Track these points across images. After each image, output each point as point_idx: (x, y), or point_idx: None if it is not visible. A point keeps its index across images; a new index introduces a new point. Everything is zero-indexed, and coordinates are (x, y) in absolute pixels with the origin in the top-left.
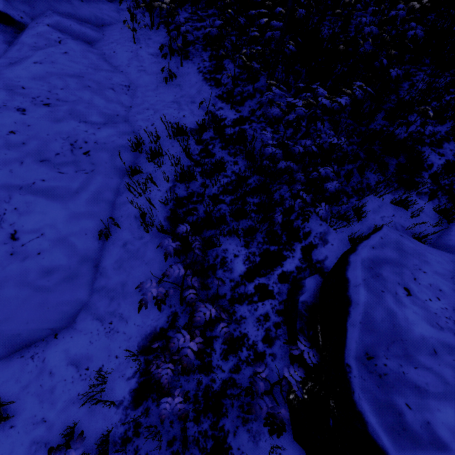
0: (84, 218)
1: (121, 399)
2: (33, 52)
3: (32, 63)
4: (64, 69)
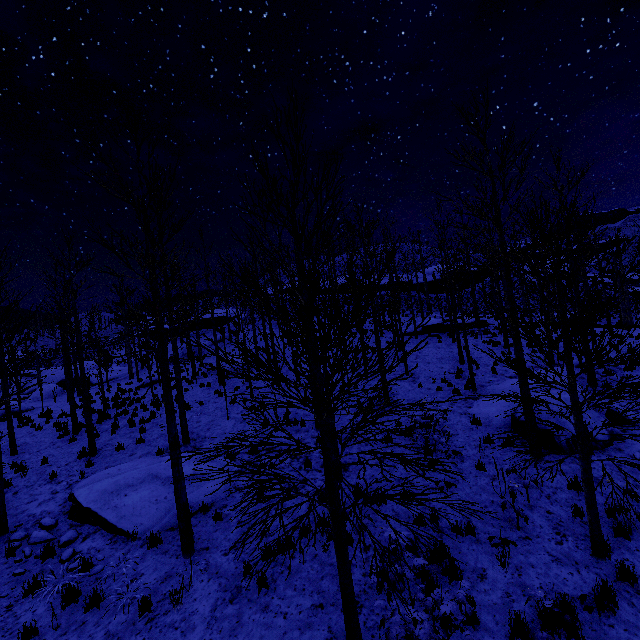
0: None
1: None
2: None
3: None
4: None
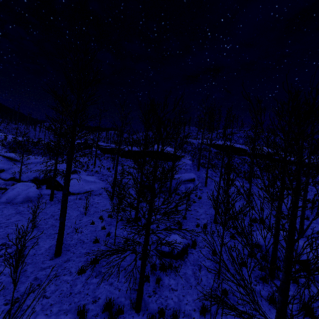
0: None
1: None
2: None
3: None
4: None
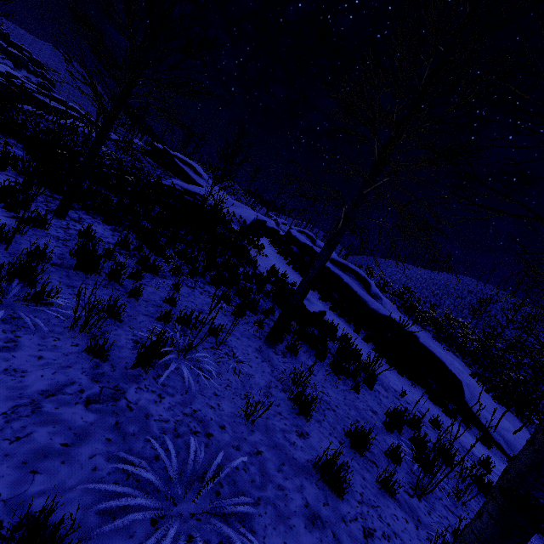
0: None
1: None
2: None
3: None
4: None
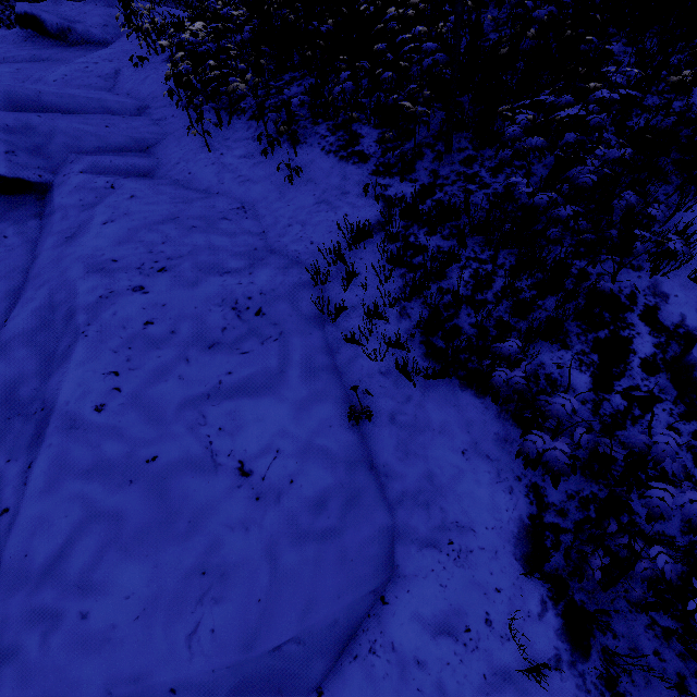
0: (313, 405)
1: (553, 653)
2: (89, 212)
3: (101, 225)
4: (147, 217)
